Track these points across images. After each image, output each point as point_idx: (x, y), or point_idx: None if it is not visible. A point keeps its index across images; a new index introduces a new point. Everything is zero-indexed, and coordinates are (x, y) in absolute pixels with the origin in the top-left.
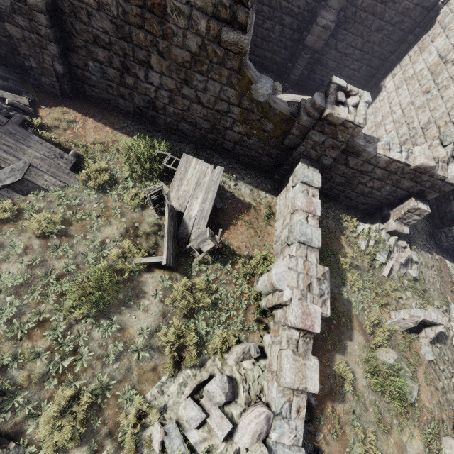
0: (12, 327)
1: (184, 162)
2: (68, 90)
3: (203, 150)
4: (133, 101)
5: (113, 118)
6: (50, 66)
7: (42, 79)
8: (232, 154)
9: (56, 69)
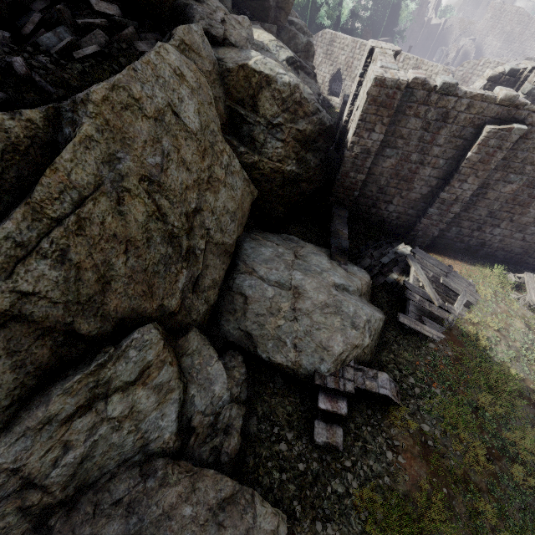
0: (534, 376)
1: (528, 277)
2: (429, 243)
3: (509, 265)
4: (468, 243)
5: (452, 254)
6: (431, 233)
7: (418, 240)
8: (529, 265)
9: (433, 234)
